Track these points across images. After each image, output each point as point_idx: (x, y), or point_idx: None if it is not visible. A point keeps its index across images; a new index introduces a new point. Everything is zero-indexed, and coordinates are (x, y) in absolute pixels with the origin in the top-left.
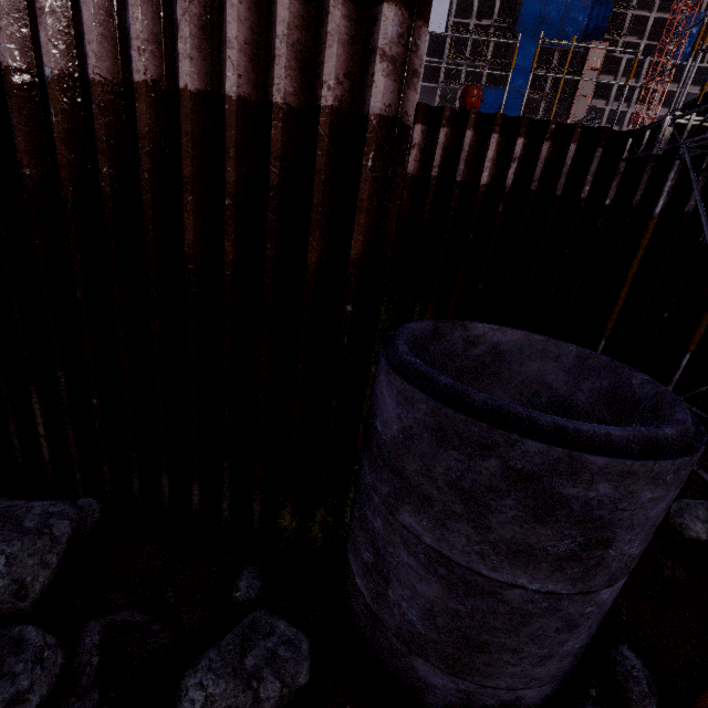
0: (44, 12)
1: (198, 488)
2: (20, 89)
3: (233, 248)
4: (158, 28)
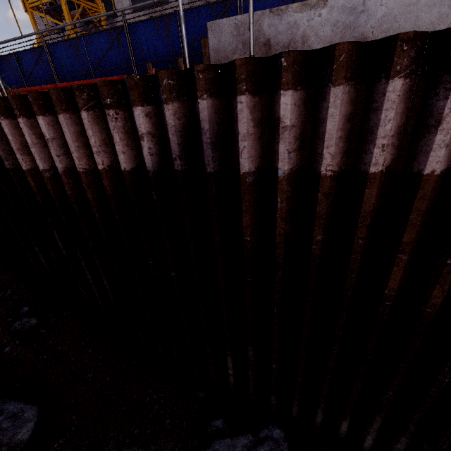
0: (286, 129)
1: (347, 424)
2: (250, 185)
3: (442, 293)
4: (402, 120)
